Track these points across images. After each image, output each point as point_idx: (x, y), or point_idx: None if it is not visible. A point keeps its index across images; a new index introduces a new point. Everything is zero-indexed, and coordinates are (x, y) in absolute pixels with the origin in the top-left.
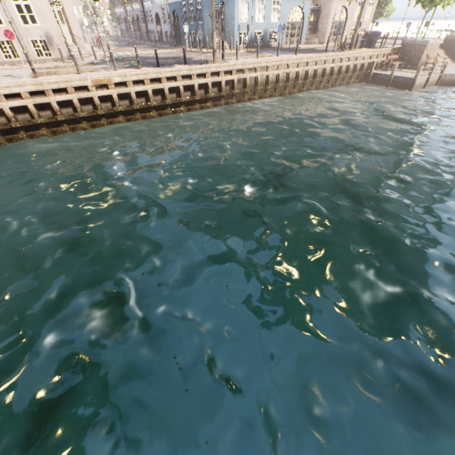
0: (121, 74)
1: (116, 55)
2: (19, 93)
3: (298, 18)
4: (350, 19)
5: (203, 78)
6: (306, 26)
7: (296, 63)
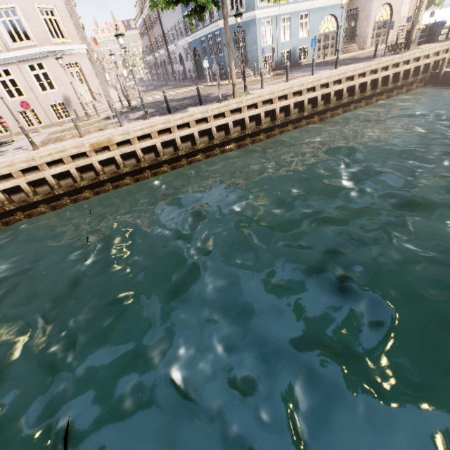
0: (122, 132)
1: (137, 102)
2: (11, 172)
3: (331, 28)
4: (396, 15)
5: (222, 118)
6: (342, 34)
7: (339, 79)
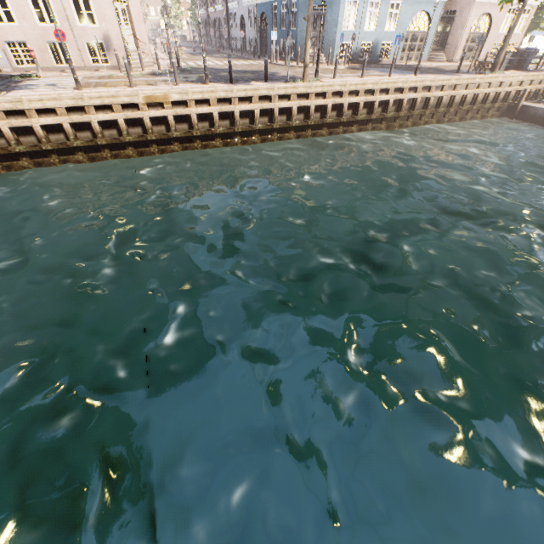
0: (181, 90)
1: (186, 64)
2: (54, 108)
3: (422, 27)
4: (493, 30)
5: (287, 101)
6: (432, 38)
7: (415, 87)
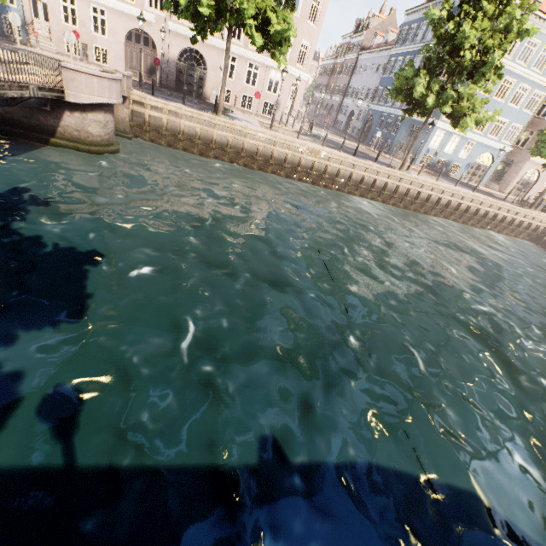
0: (329, 151)
1: (312, 131)
2: (258, 137)
3: (486, 163)
4: (540, 183)
5: (386, 178)
6: (491, 172)
7: (471, 199)
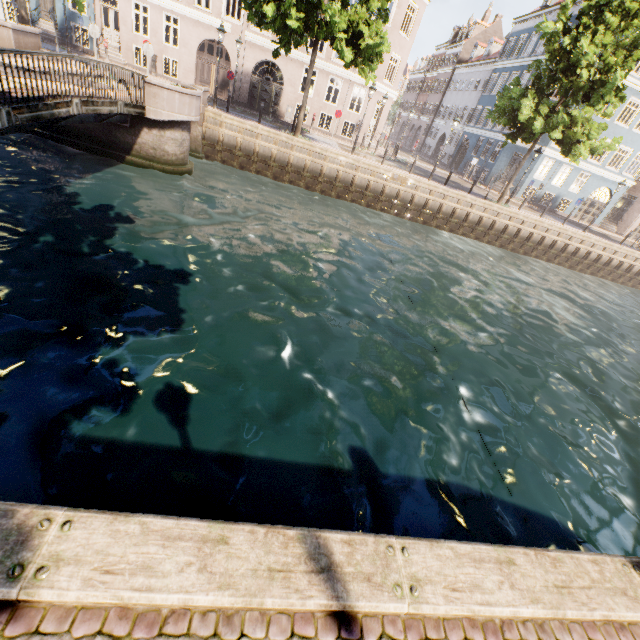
0: (417, 179)
1: (397, 156)
2: (339, 161)
3: (602, 199)
4: None
5: (480, 211)
6: (608, 210)
7: (581, 240)
